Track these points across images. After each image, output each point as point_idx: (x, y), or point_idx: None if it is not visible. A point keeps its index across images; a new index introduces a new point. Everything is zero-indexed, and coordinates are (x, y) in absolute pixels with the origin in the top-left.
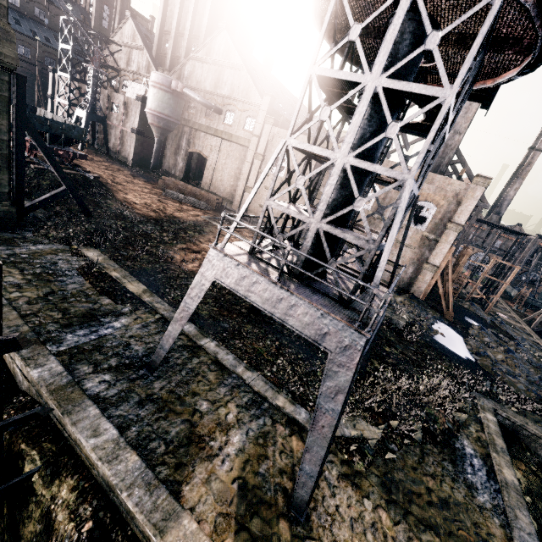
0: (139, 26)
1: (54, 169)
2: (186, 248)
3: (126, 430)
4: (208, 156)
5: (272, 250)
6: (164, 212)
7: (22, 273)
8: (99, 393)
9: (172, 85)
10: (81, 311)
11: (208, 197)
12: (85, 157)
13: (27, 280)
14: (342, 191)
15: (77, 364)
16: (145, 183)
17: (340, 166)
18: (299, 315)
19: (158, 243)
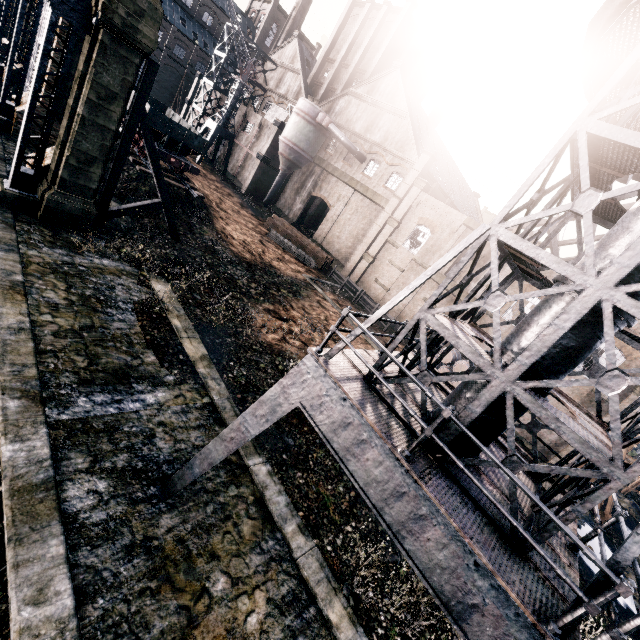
0: (303, 49)
1: (155, 177)
2: (273, 311)
3: (88, 602)
4: (333, 205)
5: (396, 376)
6: (262, 256)
7: (68, 290)
8: (79, 512)
9: (318, 118)
10: (114, 364)
11: (317, 253)
12: (196, 172)
13: (69, 302)
14: (564, 338)
15: (71, 450)
16: (252, 216)
17: (591, 301)
18: (428, 540)
19: (242, 294)
